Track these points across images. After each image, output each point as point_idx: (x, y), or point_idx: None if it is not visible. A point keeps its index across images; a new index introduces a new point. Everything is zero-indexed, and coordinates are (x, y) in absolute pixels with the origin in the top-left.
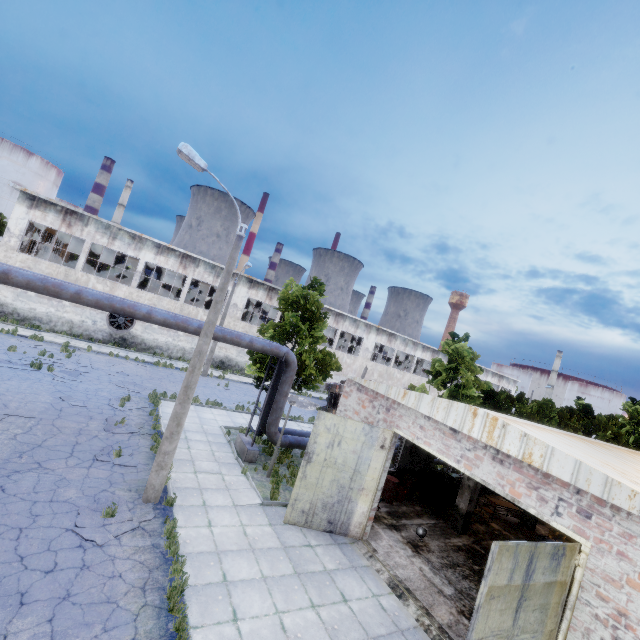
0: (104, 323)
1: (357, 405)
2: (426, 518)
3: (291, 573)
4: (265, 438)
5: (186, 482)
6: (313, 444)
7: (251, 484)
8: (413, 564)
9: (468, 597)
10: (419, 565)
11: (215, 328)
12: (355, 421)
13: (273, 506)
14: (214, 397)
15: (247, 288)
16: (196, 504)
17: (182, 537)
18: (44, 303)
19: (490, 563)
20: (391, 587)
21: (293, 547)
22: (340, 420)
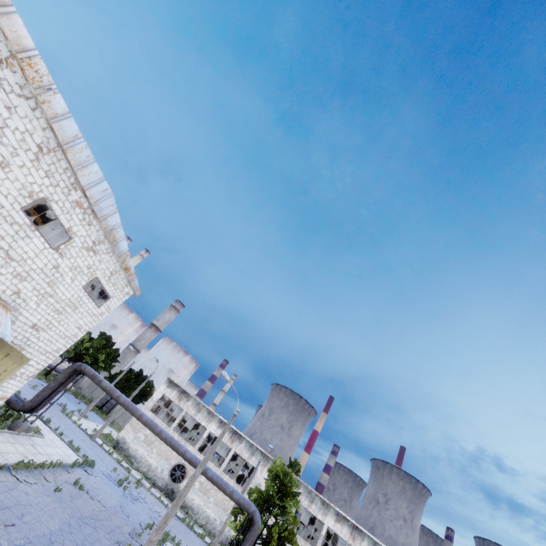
0: (167, 473)
1: None
2: None
3: None
4: None
5: None
6: None
7: None
8: None
9: None
10: None
11: (214, 473)
12: None
13: None
14: None
15: None
16: None
17: None
18: (144, 447)
19: None
20: None
21: None
22: None
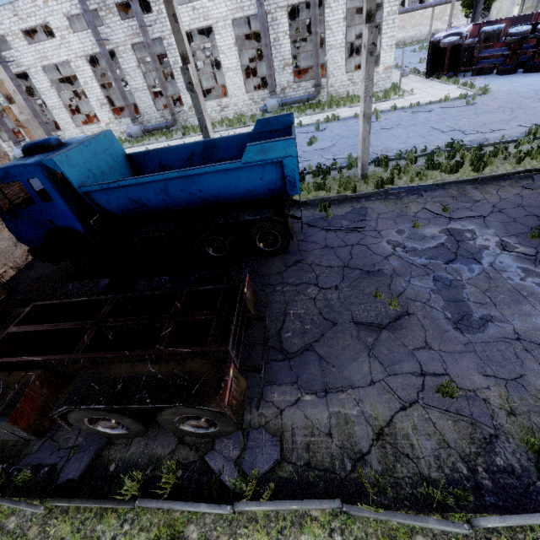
0: None
1: None
2: None
3: None
4: None
5: None
6: (491, 16)
7: None
8: None
9: None
10: None
11: None
12: (506, 1)
13: None
14: None
15: None
16: None
17: None
18: None
19: (525, 2)
20: None
21: None
22: (500, 3)
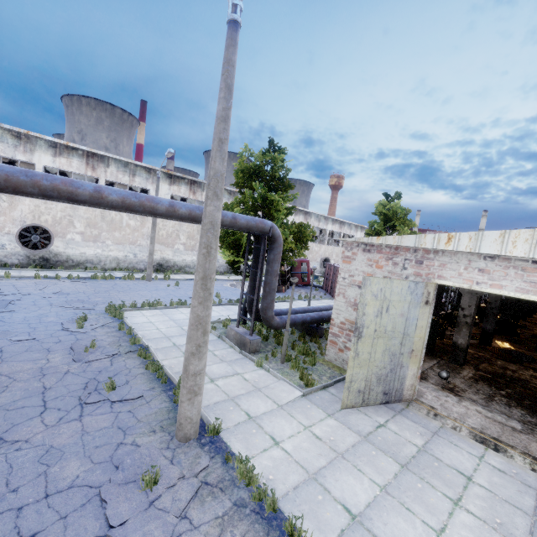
0: (15, 245)
1: (368, 267)
2: (428, 360)
3: (399, 469)
4: (247, 325)
5: (211, 396)
6: (362, 317)
7: (275, 376)
8: (469, 409)
9: (532, 425)
10: (473, 408)
11: (190, 205)
12: (400, 280)
13: (313, 393)
14: (172, 297)
15: (168, 184)
16: (241, 420)
17: (260, 474)
18: None
19: None
20: (480, 442)
21: (371, 434)
22: (386, 283)
